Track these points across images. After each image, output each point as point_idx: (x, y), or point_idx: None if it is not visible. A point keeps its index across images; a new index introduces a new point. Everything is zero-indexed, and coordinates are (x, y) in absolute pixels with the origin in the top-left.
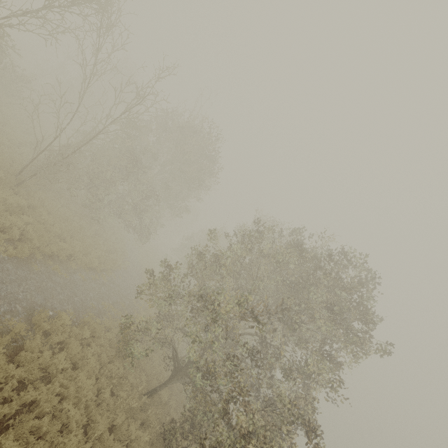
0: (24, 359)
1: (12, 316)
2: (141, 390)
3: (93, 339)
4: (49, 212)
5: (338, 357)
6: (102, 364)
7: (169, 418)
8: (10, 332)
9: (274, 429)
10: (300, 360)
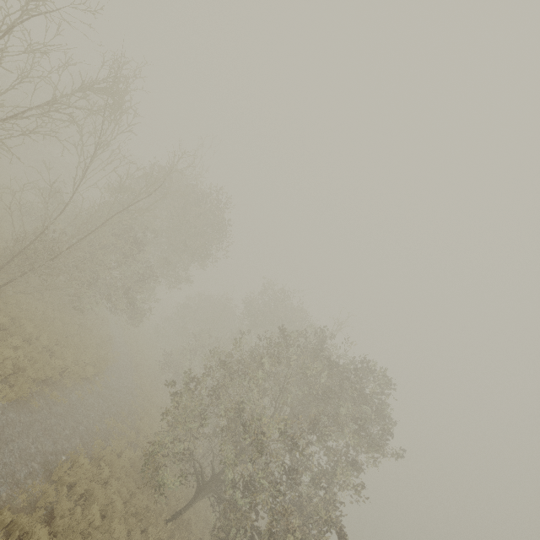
0: (62, 528)
1: (33, 479)
2: (165, 516)
3: (110, 473)
4: (28, 317)
5: (357, 455)
6: (124, 501)
7: (194, 538)
8: (40, 501)
9: (308, 537)
10: (326, 464)
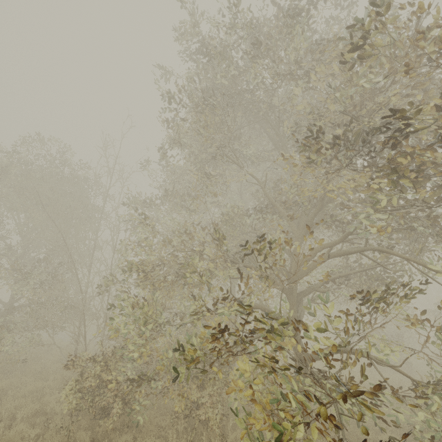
0: None
1: None
2: None
3: None
4: None
5: None
6: None
7: None
8: None
9: None
10: None
